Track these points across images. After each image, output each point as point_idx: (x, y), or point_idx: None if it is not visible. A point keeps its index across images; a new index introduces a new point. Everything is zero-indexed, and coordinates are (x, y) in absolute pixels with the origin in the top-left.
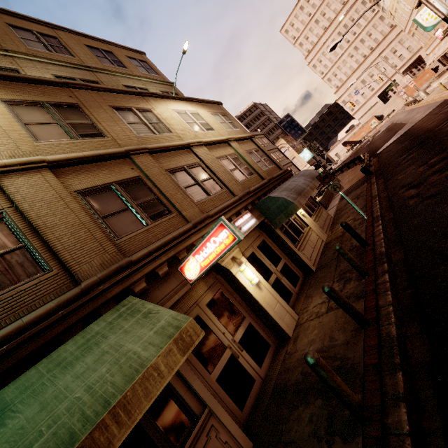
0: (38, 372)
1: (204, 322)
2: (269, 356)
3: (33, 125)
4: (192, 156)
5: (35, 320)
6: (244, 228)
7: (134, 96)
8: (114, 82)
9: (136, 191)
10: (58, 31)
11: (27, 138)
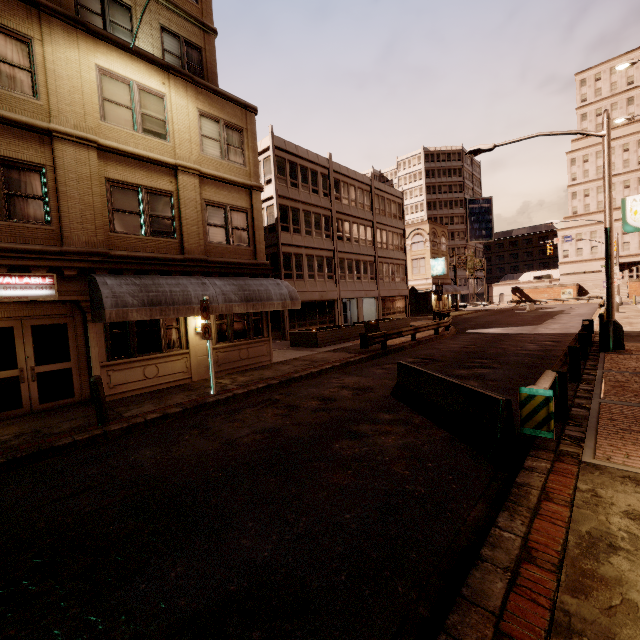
0: None
1: None
2: None
3: None
4: (43, 151)
5: None
6: (2, 292)
7: (13, 1)
8: None
9: None
10: None
11: None
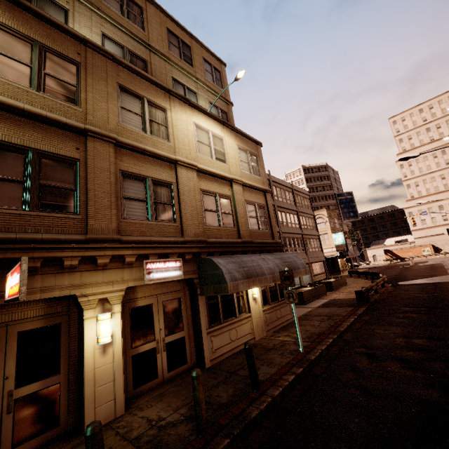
0: None
1: None
2: (42, 439)
3: None
4: (171, 173)
5: None
6: (155, 275)
7: (158, 90)
8: (165, 70)
9: (56, 171)
10: (150, 4)
11: None
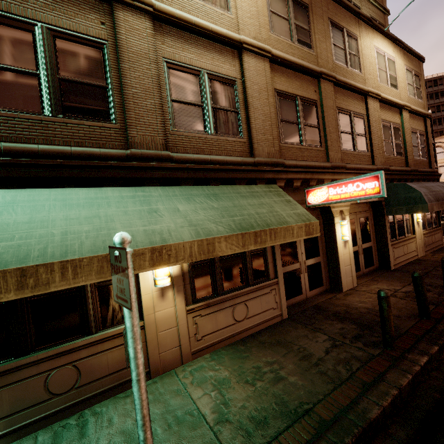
0: (228, 190)
1: None
2: (318, 290)
3: (274, 15)
4: (363, 106)
5: (230, 162)
6: None
7: (351, 15)
8: None
9: (308, 113)
10: None
11: (267, 26)
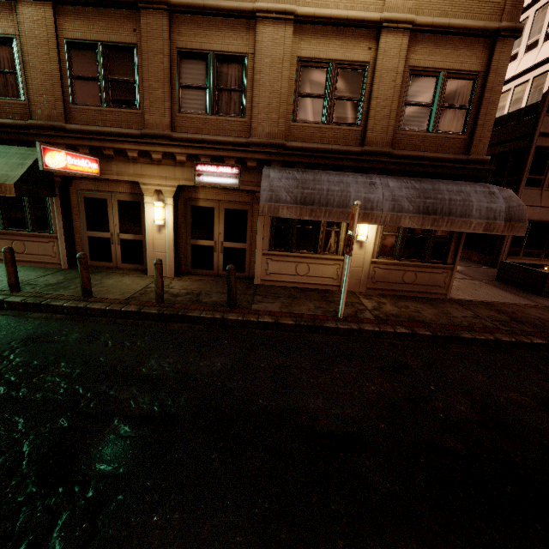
0: None
1: (108, 207)
2: (136, 267)
3: None
4: (248, 38)
5: (1, 124)
6: (205, 178)
7: None
8: None
9: (119, 63)
10: None
11: None
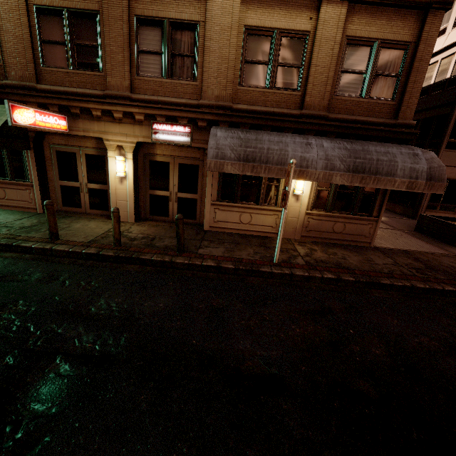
0: None
1: (77, 160)
2: (102, 213)
3: None
4: (199, 7)
5: None
6: (161, 136)
7: None
8: None
9: (83, 29)
10: None
11: None
